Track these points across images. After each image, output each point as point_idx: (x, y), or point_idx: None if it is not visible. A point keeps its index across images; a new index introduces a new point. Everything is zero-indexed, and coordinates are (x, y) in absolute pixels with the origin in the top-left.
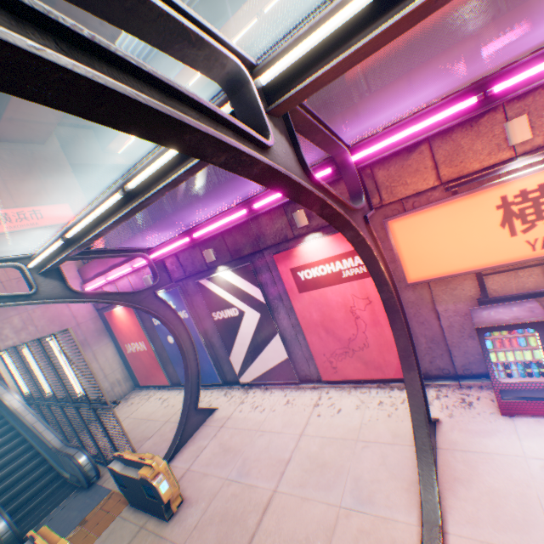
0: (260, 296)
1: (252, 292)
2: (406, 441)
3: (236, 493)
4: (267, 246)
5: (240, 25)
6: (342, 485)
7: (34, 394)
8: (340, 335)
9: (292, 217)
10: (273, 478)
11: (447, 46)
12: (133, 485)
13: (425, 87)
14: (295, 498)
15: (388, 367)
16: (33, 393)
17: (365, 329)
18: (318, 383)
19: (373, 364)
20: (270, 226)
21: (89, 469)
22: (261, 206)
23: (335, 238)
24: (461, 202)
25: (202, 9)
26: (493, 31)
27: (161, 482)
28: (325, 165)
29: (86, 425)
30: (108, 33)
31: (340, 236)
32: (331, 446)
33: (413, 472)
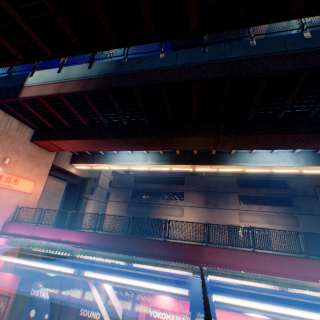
0: (121, 312)
1: (117, 307)
2: None
3: None
4: None
5: (163, 166)
6: None
7: None
8: None
9: None
10: None
11: (223, 201)
12: None
13: (228, 257)
14: None
15: None
16: None
17: None
18: None
19: None
20: None
21: None
22: None
23: (177, 300)
24: (234, 315)
25: (153, 154)
26: (250, 254)
27: None
28: None
29: None
30: (120, 148)
31: (179, 300)
32: None
33: None
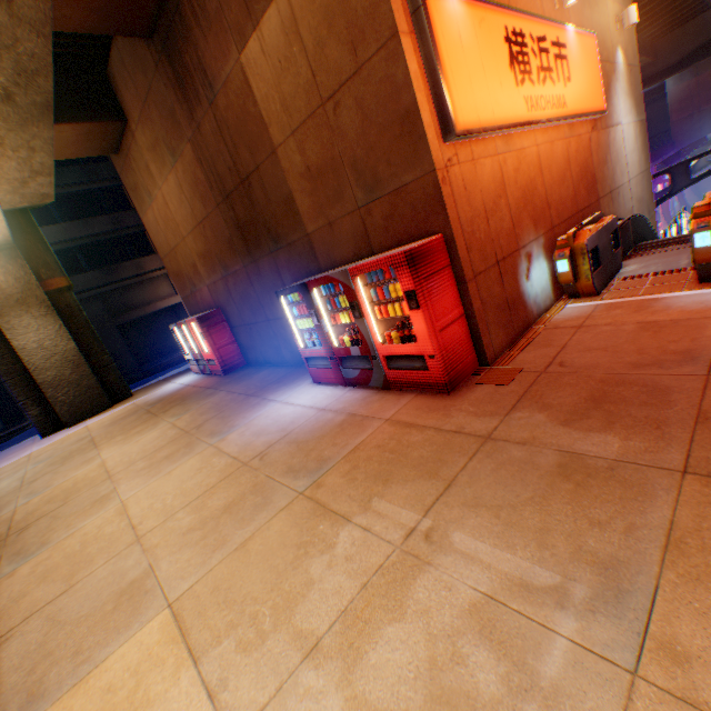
0: None
1: None
2: None
3: None
4: None
5: None
6: None
7: None
8: None
9: None
10: None
11: None
12: None
13: None
14: None
15: None
16: None
17: None
18: None
19: None
20: None
21: None
22: None
23: None
24: None
25: None
26: None
27: None
28: None
29: None
30: None
31: None
32: None
33: None
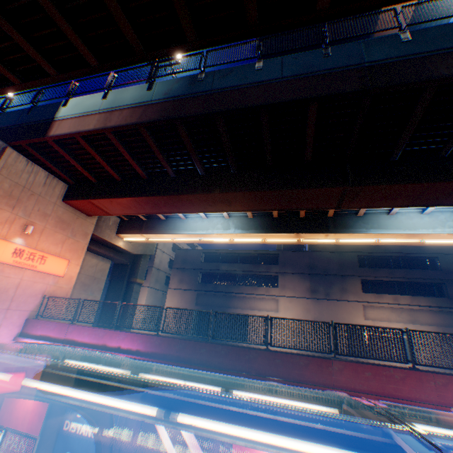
0: None
1: None
2: None
3: None
4: None
5: (252, 237)
6: None
7: None
8: None
9: None
10: None
11: (338, 289)
12: None
13: (373, 378)
14: None
15: None
16: None
17: None
18: None
19: None
20: None
21: None
22: None
23: None
24: None
25: (237, 219)
26: (411, 373)
27: None
28: None
29: None
30: (191, 210)
31: None
32: None
33: None
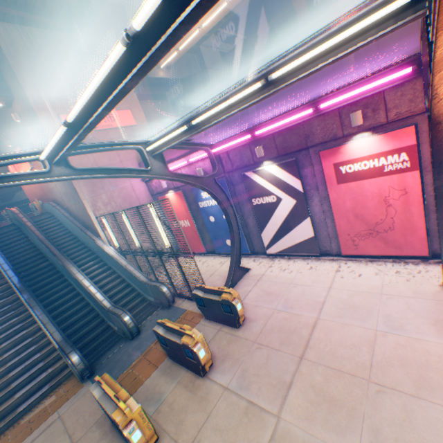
0: (299, 186)
1: (291, 183)
2: (427, 297)
3: (286, 317)
4: (313, 145)
5: None
6: (375, 319)
7: (122, 248)
8: (367, 220)
9: (345, 118)
10: (313, 311)
11: None
12: (212, 305)
13: None
14: (336, 323)
15: (407, 247)
16: (121, 247)
17: (393, 215)
18: (336, 257)
19: (393, 244)
20: (321, 127)
21: (169, 296)
22: (326, 107)
23: (385, 137)
24: None
25: None
26: None
27: (237, 303)
28: (404, 65)
29: (165, 269)
30: None
31: (391, 135)
32: (358, 296)
33: (437, 315)
